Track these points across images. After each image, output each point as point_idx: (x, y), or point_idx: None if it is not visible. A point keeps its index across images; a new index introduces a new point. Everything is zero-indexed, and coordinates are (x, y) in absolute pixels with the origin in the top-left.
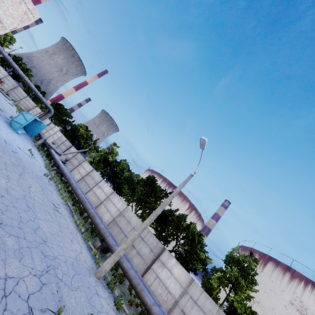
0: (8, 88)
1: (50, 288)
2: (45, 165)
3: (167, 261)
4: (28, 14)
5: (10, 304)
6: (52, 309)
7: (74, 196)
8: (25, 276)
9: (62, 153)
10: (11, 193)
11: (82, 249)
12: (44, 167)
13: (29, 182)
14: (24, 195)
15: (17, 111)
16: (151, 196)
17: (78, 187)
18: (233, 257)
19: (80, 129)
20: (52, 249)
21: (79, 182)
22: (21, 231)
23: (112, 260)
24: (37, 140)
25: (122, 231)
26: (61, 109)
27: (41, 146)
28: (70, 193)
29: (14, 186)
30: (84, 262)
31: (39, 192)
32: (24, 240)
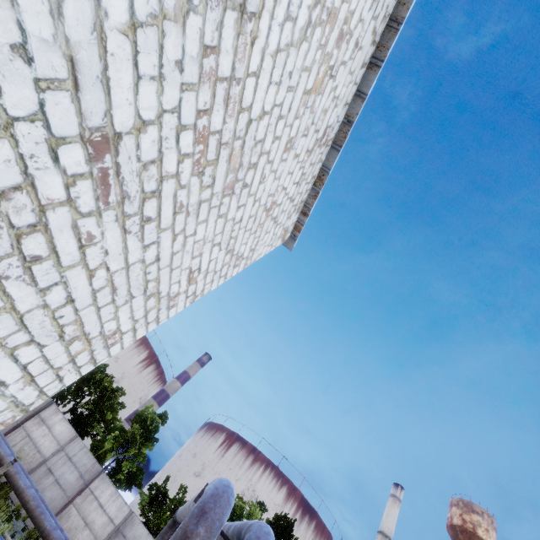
0: None
1: None
2: None
3: (49, 417)
4: None
5: None
6: None
7: None
8: None
9: None
10: None
11: None
12: None
13: None
14: None
15: None
16: None
17: None
18: (141, 414)
19: None
20: None
21: None
22: None
23: None
24: None
25: None
26: None
27: None
28: None
29: None
30: None
31: None
32: None
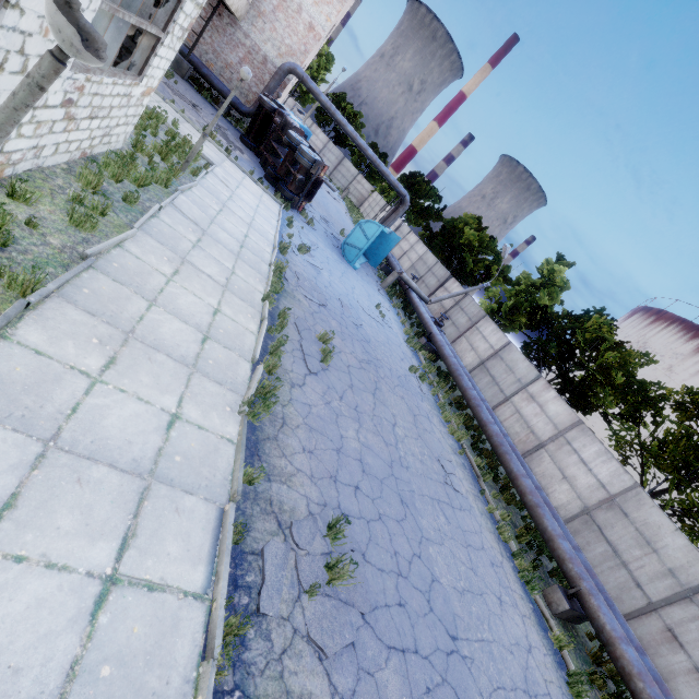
0: (331, 168)
1: None
2: (405, 336)
3: None
4: None
5: None
6: None
7: (471, 419)
8: None
9: (432, 298)
10: (368, 468)
11: (528, 630)
12: (405, 343)
13: (390, 408)
14: (390, 459)
15: (347, 211)
16: None
17: (480, 397)
18: None
19: (466, 230)
20: (473, 667)
21: (475, 373)
22: (405, 618)
23: None
24: (382, 269)
25: (623, 563)
26: (419, 184)
27: (392, 285)
28: (462, 414)
29: (369, 439)
30: (546, 696)
31: (411, 432)
32: (416, 661)
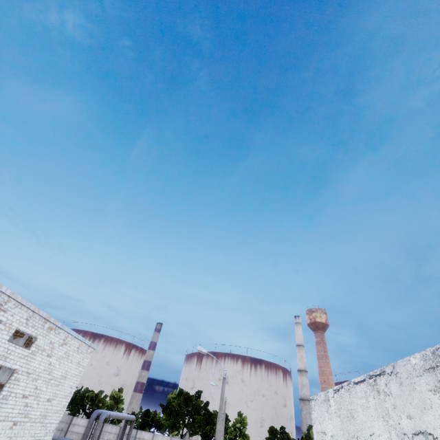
0: None
1: None
2: None
3: (76, 422)
4: None
5: None
6: None
7: None
8: None
9: None
10: None
11: None
12: None
13: None
14: None
15: None
16: None
17: None
18: (111, 396)
19: None
20: None
21: None
22: None
23: None
24: None
25: None
26: None
27: None
28: None
29: None
30: None
31: None
32: None
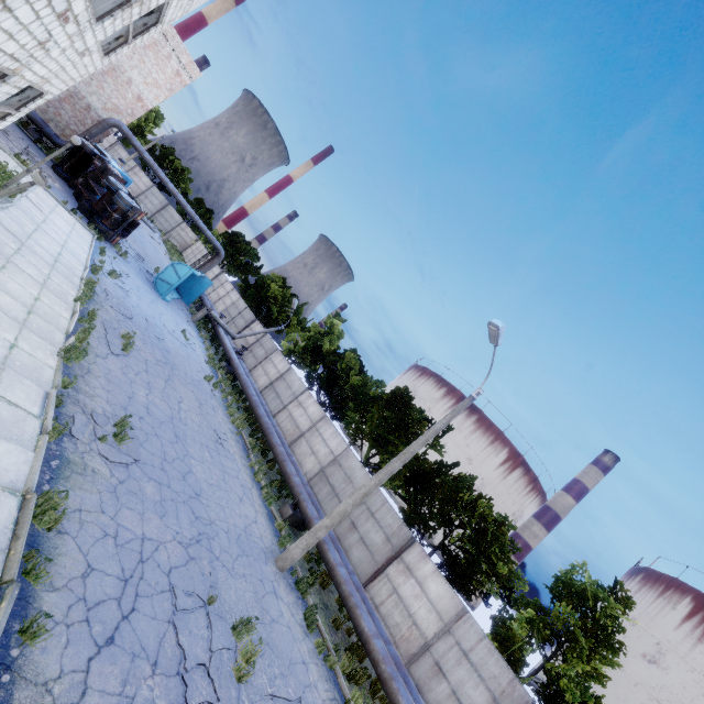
0: (153, 210)
1: (200, 566)
2: (207, 358)
3: (416, 565)
4: (181, 75)
5: (147, 574)
6: (201, 596)
7: (254, 418)
8: (168, 542)
9: (238, 334)
10: (152, 413)
11: (259, 517)
12: (206, 363)
13: (179, 393)
14: (172, 416)
15: (167, 253)
16: (399, 431)
17: (262, 403)
18: (568, 583)
19: (272, 285)
20: (208, 508)
21: (266, 392)
22: (165, 475)
23: (305, 543)
24: (197, 308)
25: (336, 494)
26: (240, 243)
27: (203, 321)
28: (246, 413)
29: (157, 401)
30: (259, 538)
31: (195, 410)
32: (168, 490)
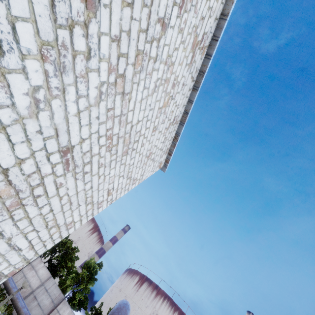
0: None
1: None
2: None
3: (36, 265)
4: None
5: None
6: None
7: None
8: None
9: None
10: None
11: None
12: None
13: None
14: None
15: None
16: None
17: None
18: (87, 263)
19: None
20: None
21: None
22: None
23: None
24: None
25: None
26: None
27: None
28: None
29: None
30: None
31: None
32: None
